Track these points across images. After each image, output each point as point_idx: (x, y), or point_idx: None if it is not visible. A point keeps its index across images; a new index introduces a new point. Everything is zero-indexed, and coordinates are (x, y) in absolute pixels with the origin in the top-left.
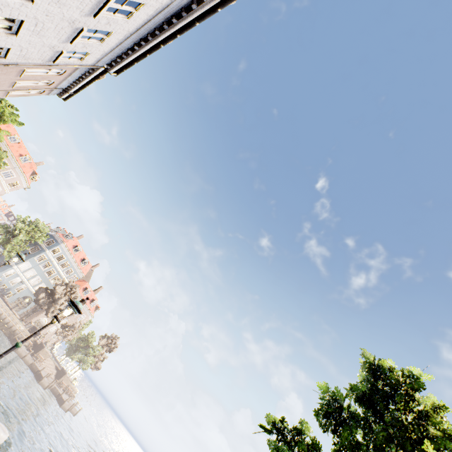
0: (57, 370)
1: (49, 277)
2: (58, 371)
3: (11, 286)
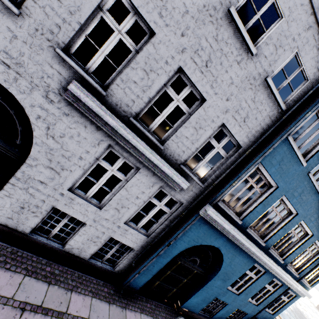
0: None
1: None
2: None
3: None
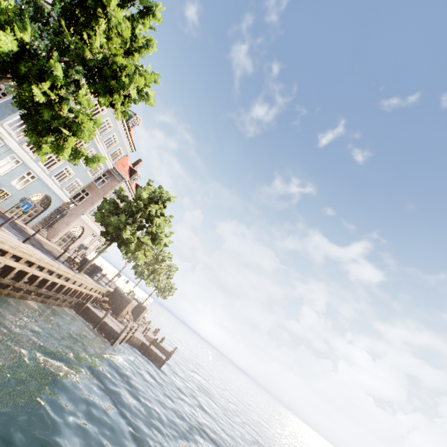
0: None
1: None
2: None
3: None
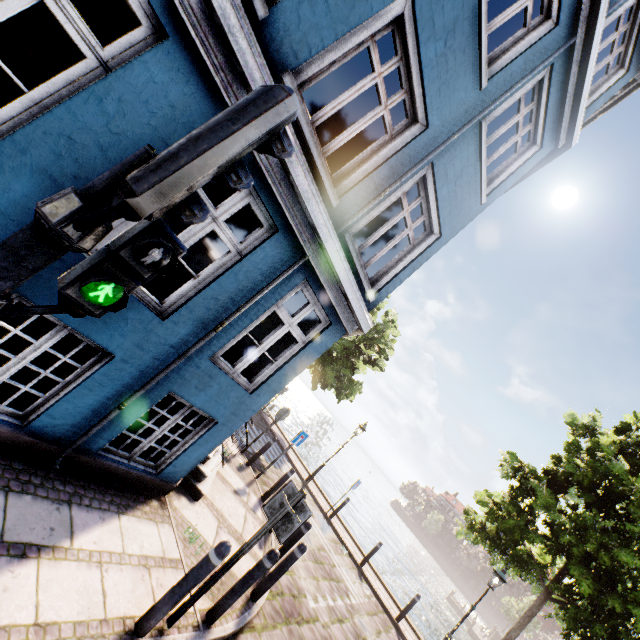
0: None
1: None
2: None
3: None
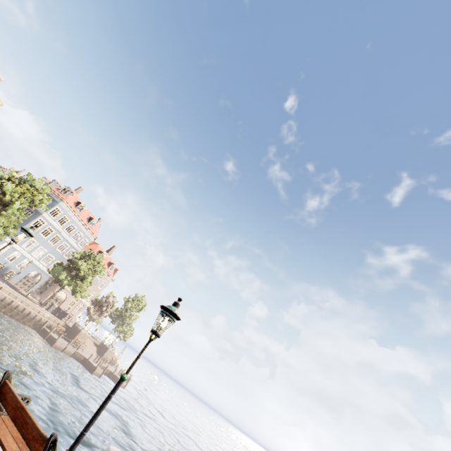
0: (96, 346)
1: (54, 246)
2: (98, 347)
3: (10, 263)
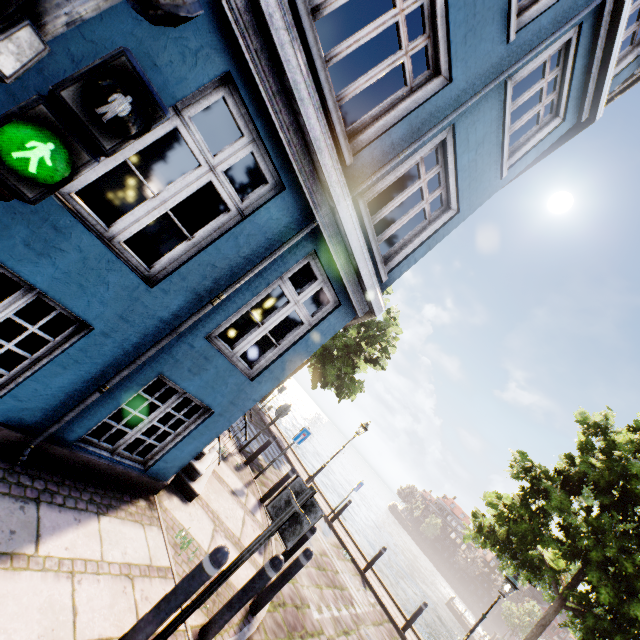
0: None
1: None
2: None
3: None
